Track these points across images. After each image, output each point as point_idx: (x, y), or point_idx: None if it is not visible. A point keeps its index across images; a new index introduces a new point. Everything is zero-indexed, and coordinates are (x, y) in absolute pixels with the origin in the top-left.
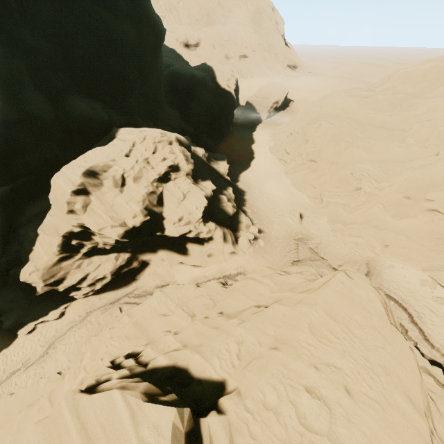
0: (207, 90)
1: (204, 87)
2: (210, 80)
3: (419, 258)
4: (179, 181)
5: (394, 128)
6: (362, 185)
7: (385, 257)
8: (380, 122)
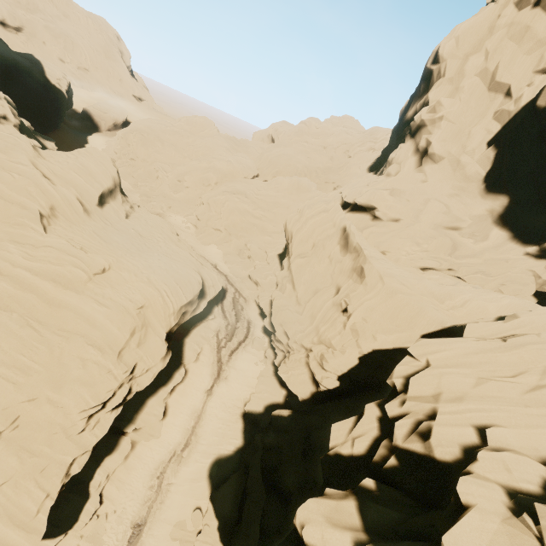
0: (34, 79)
1: (30, 76)
2: (38, 72)
3: (183, 212)
4: (7, 126)
5: (179, 147)
6: (158, 173)
7: (169, 213)
8: (172, 142)
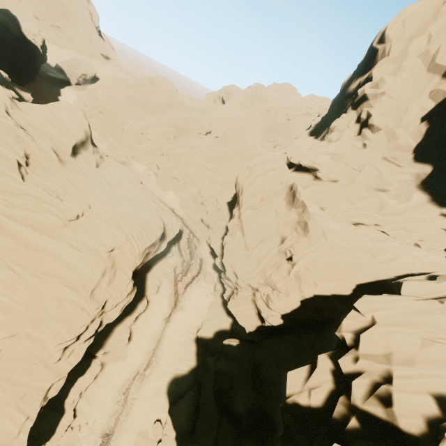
0: (10, 34)
1: (7, 30)
2: (15, 27)
3: (145, 161)
4: None
5: (142, 103)
6: (124, 126)
7: (132, 162)
8: (136, 98)
